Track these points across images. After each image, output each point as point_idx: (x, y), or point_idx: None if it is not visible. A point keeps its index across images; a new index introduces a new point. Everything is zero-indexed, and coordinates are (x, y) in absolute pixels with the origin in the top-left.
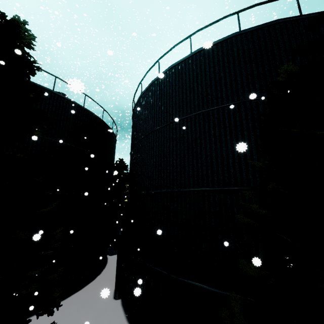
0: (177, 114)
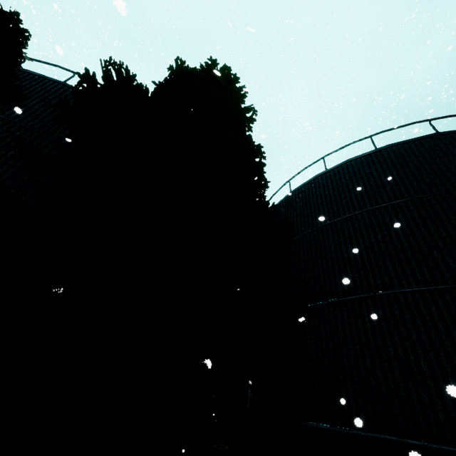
0: (373, 202)
